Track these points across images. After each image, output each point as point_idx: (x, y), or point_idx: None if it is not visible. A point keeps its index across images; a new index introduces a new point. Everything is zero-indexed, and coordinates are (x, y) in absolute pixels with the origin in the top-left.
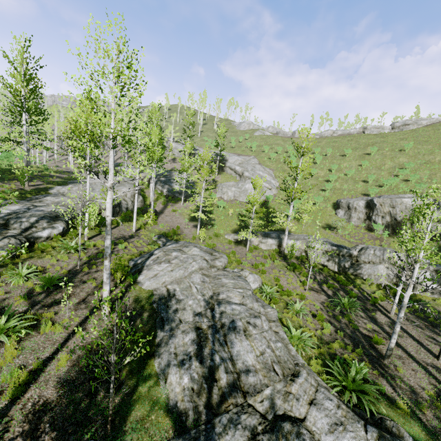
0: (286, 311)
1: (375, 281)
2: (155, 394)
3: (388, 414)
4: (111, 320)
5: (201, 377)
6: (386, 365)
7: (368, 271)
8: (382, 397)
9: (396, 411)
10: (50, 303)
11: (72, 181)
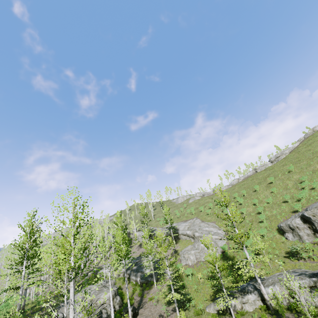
0: None
1: None
2: None
3: None
4: None
5: None
6: None
7: None
8: None
9: None
10: None
11: (58, 306)
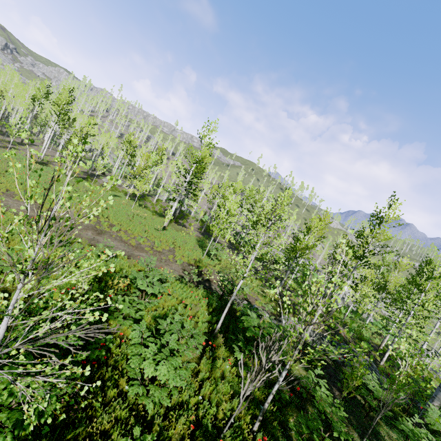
0: None
1: None
2: None
3: None
4: None
5: None
6: None
7: None
8: None
9: None
10: None
11: None
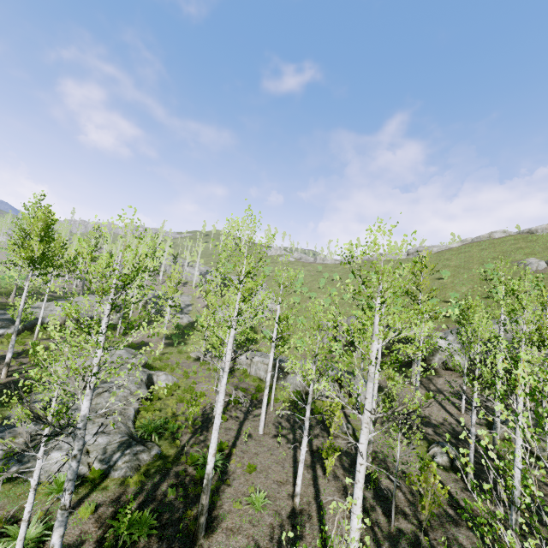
0: (172, 400)
1: (293, 390)
2: (3, 412)
3: (162, 444)
4: (6, 380)
5: (39, 408)
6: (209, 430)
7: (291, 381)
8: (173, 439)
9: (171, 444)
10: None
11: (60, 299)
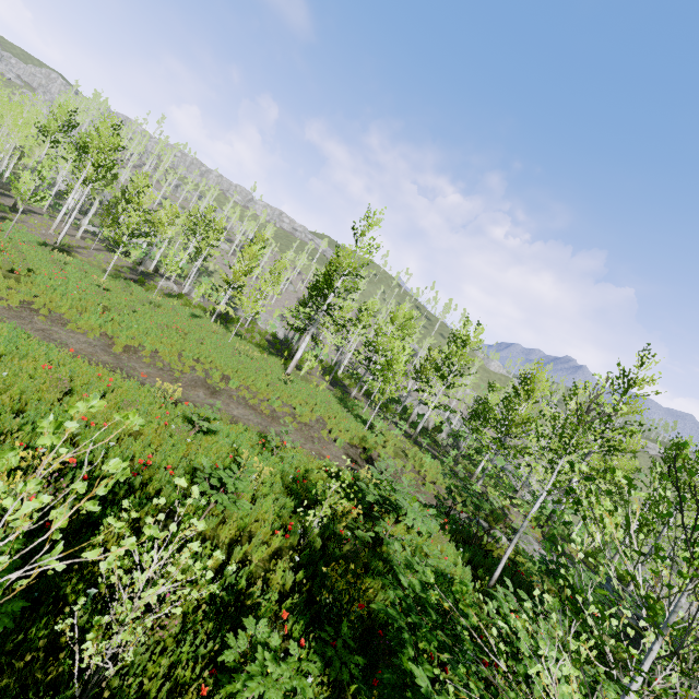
0: None
1: None
2: None
3: None
4: None
5: None
6: None
7: None
8: None
9: None
10: None
11: None
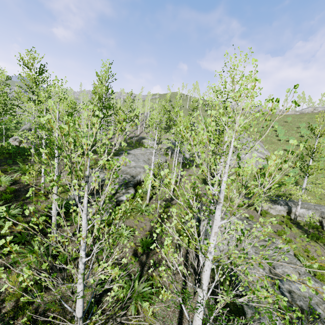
0: None
1: None
2: None
3: None
4: None
5: None
6: None
7: None
8: None
9: None
10: (152, 265)
11: (121, 152)
